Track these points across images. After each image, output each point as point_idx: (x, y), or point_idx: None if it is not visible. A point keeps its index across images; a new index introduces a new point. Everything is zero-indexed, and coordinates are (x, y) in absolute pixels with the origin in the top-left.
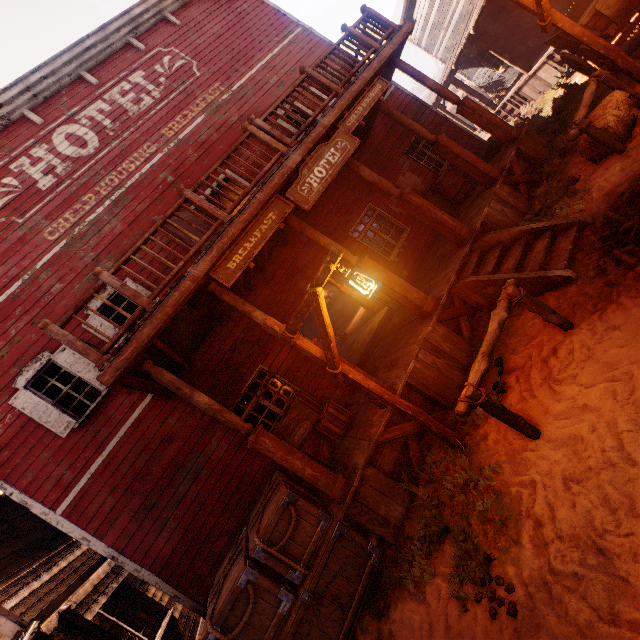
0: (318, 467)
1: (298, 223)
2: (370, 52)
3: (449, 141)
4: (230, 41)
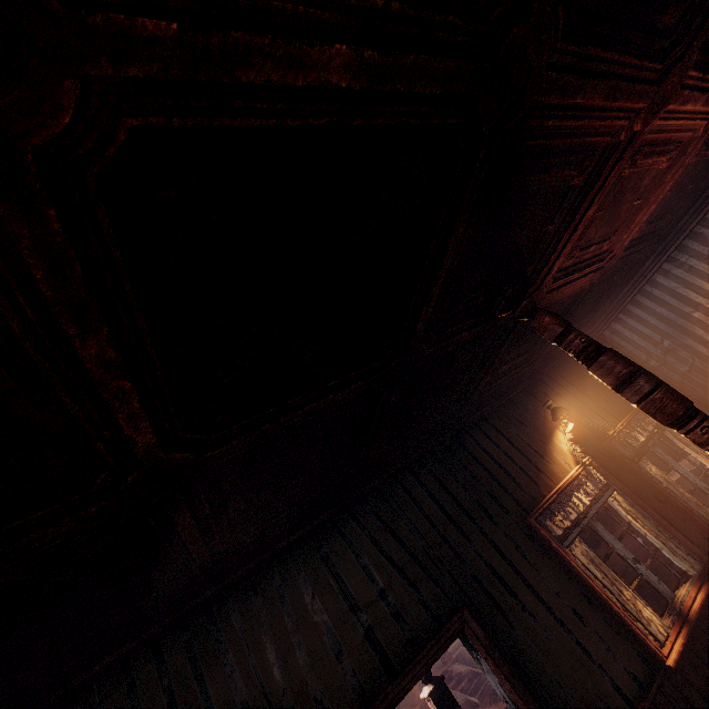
0: None
1: None
2: None
3: None
4: None
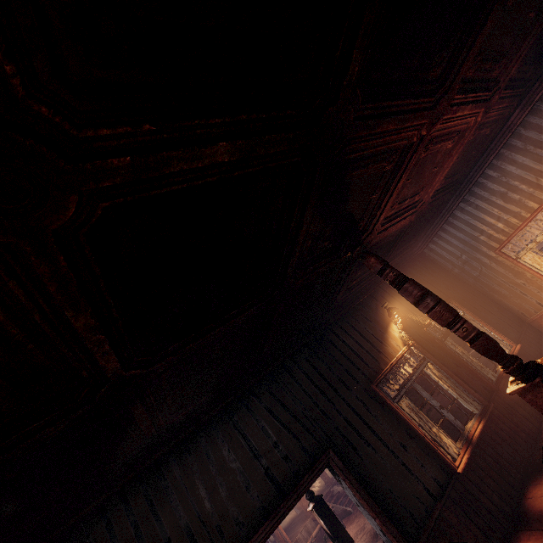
0: None
1: None
2: None
3: None
4: None
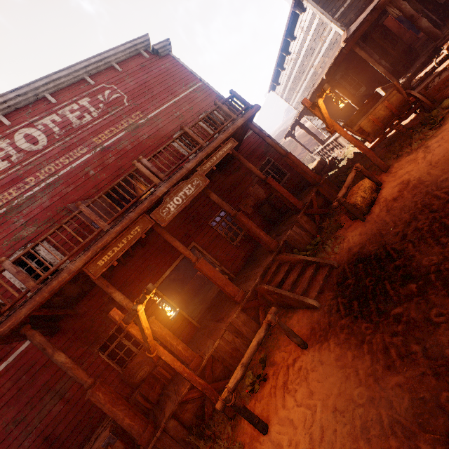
0: (134, 417)
1: (160, 230)
2: (230, 120)
3: (273, 181)
4: (153, 85)
